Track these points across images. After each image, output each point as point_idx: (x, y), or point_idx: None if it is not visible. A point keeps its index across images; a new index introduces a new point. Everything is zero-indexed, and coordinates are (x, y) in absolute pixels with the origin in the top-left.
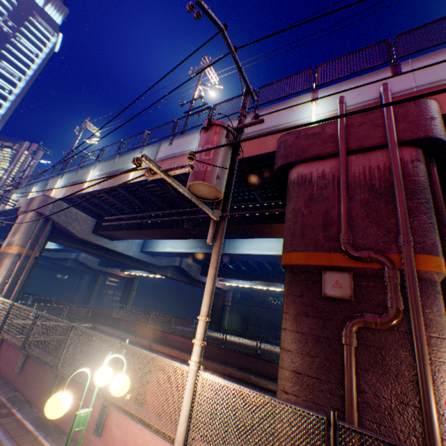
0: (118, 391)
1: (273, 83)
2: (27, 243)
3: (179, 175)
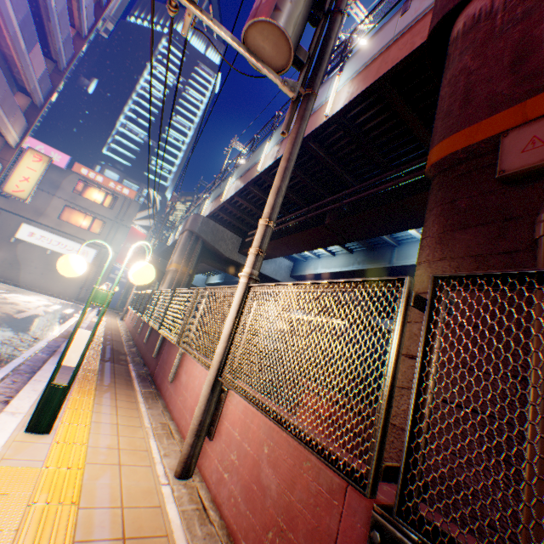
0: (135, 274)
1: None
2: (182, 260)
3: (306, 144)
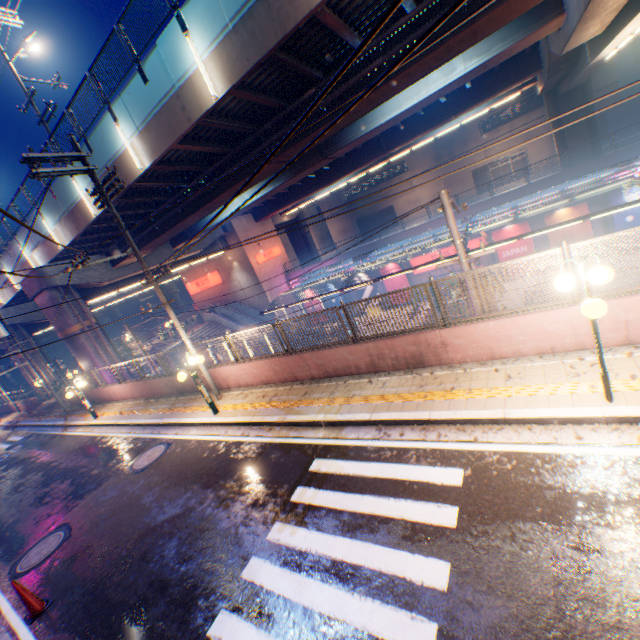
0: None
1: None
2: None
3: None
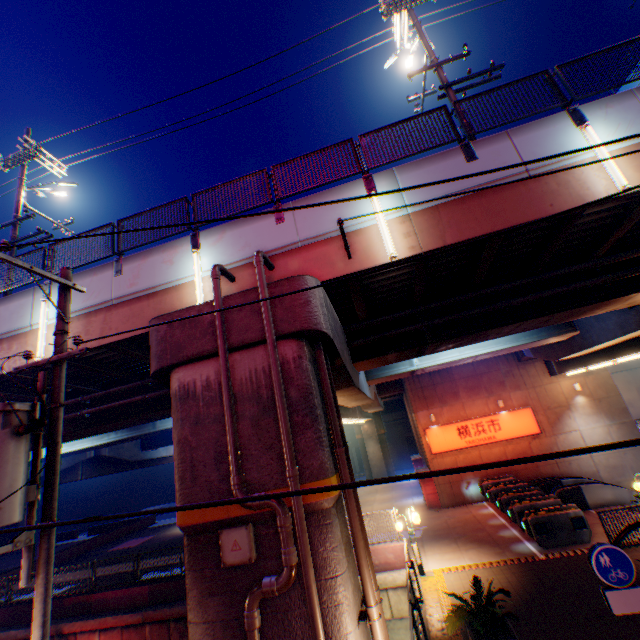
0: None
1: (138, 214)
2: None
3: (12, 375)
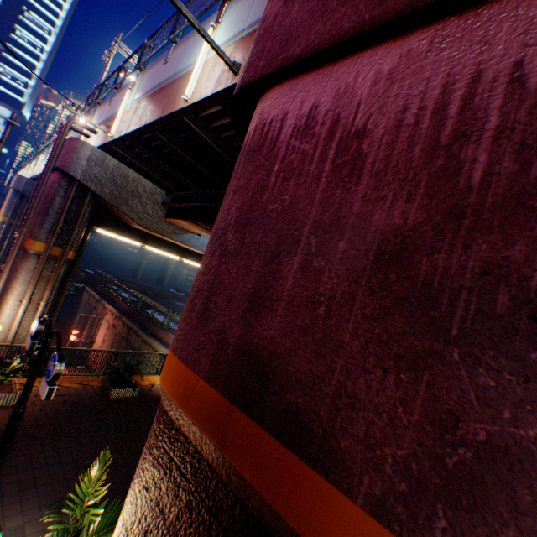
0: None
1: (95, 92)
2: (10, 214)
3: None
